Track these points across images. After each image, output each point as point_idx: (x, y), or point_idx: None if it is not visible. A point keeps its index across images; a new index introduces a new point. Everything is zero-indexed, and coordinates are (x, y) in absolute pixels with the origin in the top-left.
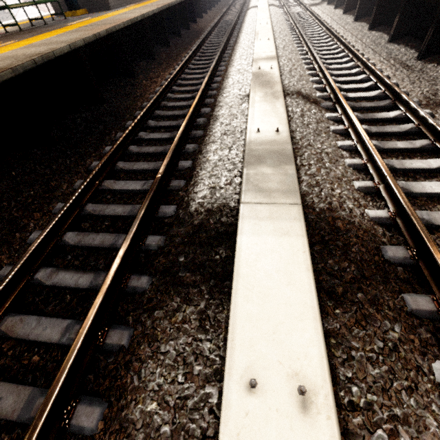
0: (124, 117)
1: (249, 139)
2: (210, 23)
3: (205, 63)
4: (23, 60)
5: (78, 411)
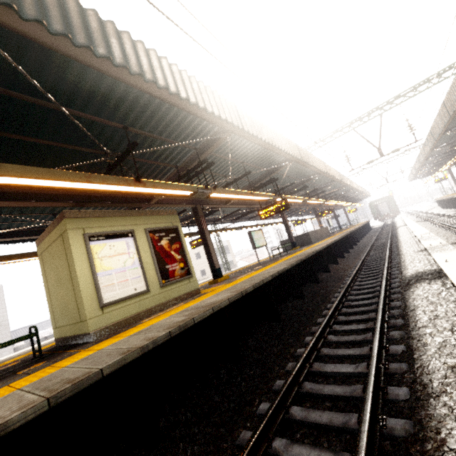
0: (344, 273)
1: (426, 247)
2: (370, 240)
3: (380, 252)
4: (311, 252)
5: (391, 303)
